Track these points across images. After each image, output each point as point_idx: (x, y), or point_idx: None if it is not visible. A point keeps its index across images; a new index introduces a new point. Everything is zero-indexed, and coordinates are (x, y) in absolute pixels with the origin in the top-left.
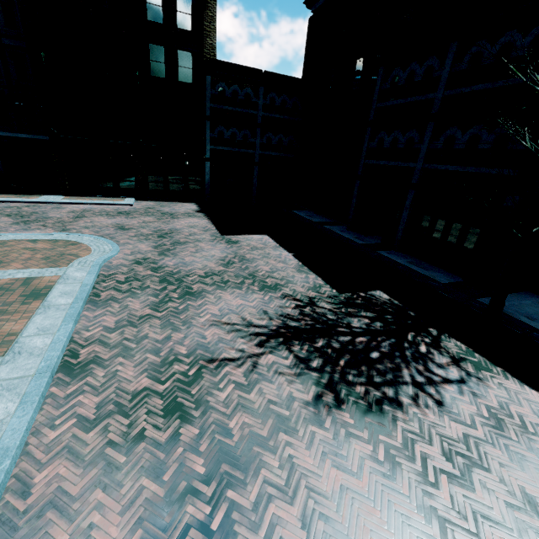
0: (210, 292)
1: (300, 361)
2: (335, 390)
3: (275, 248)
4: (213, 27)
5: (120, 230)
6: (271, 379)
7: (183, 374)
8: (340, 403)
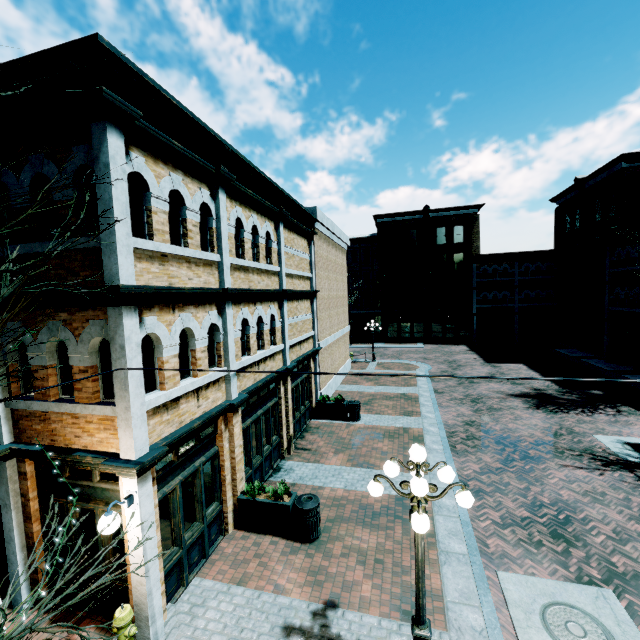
0: (483, 383)
1: (525, 401)
2: (538, 407)
3: (527, 370)
4: (477, 237)
5: (426, 359)
6: (510, 402)
7: (475, 397)
8: (538, 409)
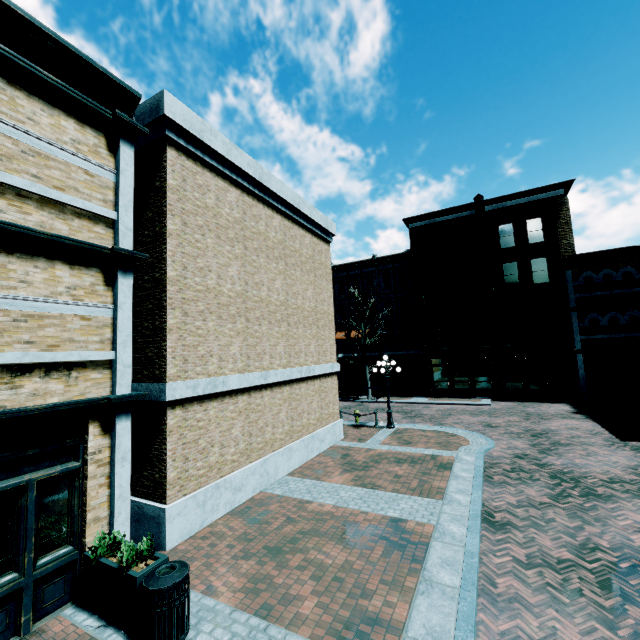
0: (624, 499)
1: None
2: None
3: None
4: (568, 229)
5: (488, 427)
6: None
7: (611, 563)
8: None
